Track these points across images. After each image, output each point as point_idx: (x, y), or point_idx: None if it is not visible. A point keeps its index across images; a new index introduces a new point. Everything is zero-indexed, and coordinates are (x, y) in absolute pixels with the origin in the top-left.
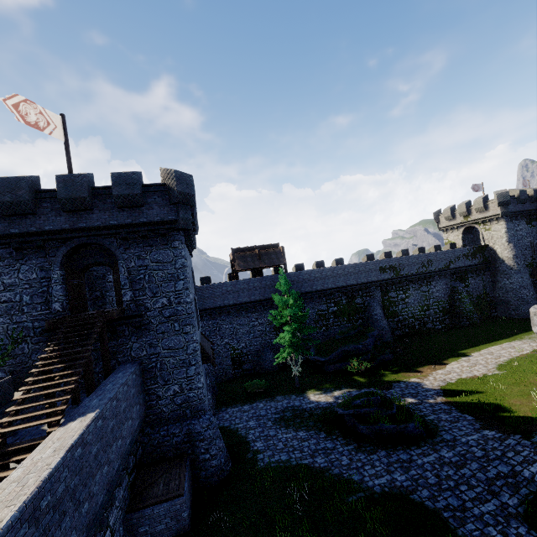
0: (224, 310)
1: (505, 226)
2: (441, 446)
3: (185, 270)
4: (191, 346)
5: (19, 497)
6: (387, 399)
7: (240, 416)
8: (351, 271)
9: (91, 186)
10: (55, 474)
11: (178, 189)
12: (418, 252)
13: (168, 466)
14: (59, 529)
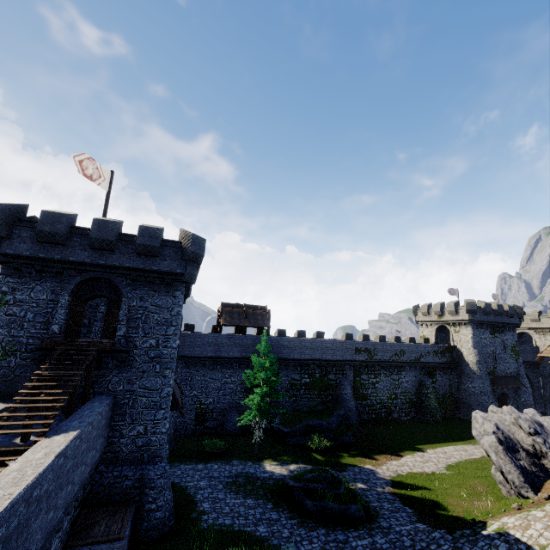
0: (201, 360)
1: (471, 332)
2: (377, 532)
3: (179, 318)
4: (166, 389)
5: (23, 481)
6: (337, 478)
7: (192, 474)
8: (329, 346)
9: (119, 232)
10: (46, 473)
11: (191, 249)
12: (394, 340)
13: (112, 509)
14: (34, 522)
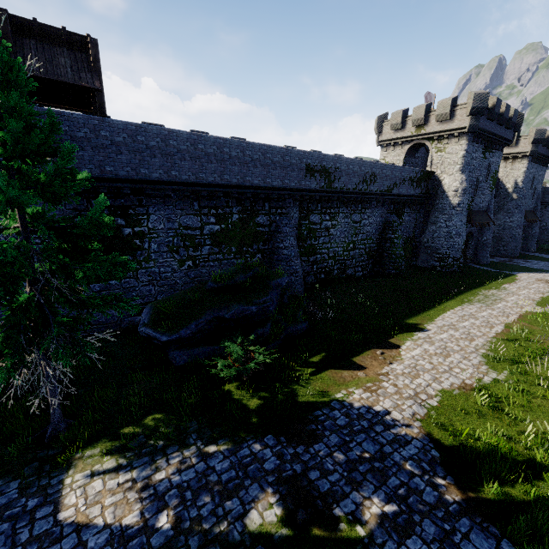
0: None
1: (465, 148)
2: None
3: None
4: None
5: None
6: None
7: None
8: (258, 158)
9: None
10: None
11: None
12: None
13: None
14: None
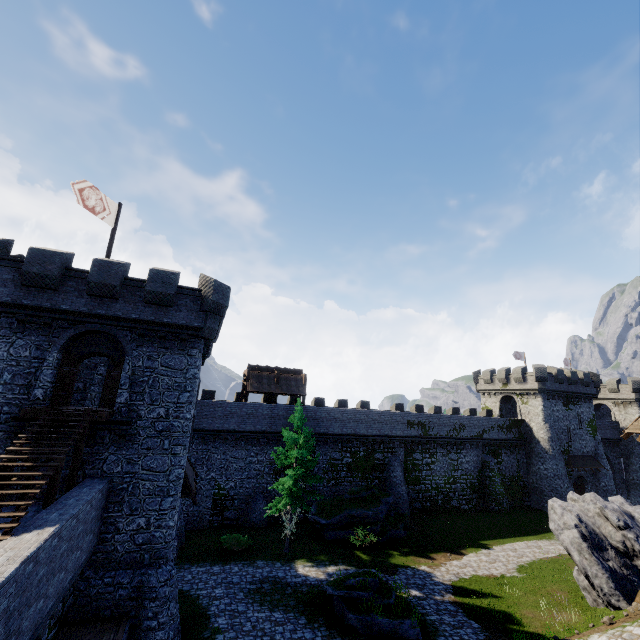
0: (221, 435)
1: (542, 404)
2: None
3: (195, 382)
4: (176, 471)
5: None
6: (386, 584)
7: (206, 579)
8: (376, 419)
9: (125, 276)
10: (6, 585)
11: (213, 298)
12: (452, 412)
13: (100, 629)
14: None
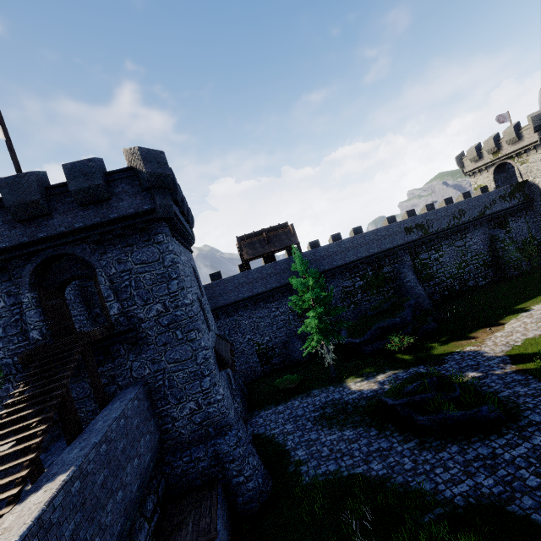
0: (240, 304)
1: None
2: (531, 432)
3: (177, 267)
4: (200, 354)
5: None
6: (445, 379)
7: (275, 419)
8: (373, 238)
9: (43, 186)
10: None
11: (147, 169)
12: (445, 204)
13: (197, 499)
14: None
